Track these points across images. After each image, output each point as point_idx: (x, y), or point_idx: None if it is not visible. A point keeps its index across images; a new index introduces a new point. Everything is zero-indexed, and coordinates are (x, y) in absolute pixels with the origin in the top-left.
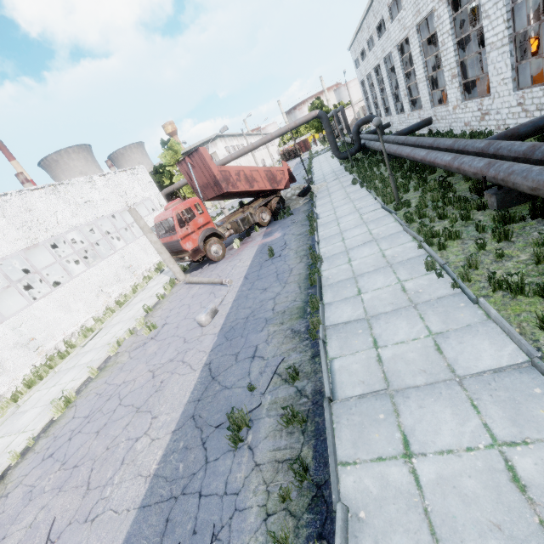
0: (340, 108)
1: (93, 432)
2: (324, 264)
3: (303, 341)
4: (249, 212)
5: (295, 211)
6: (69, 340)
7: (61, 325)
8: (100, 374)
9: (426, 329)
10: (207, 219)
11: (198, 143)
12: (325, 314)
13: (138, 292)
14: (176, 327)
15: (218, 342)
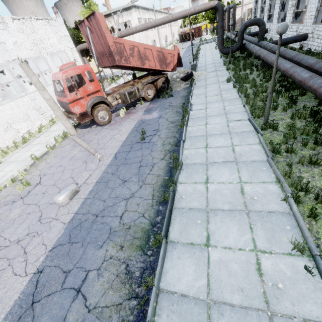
0: (233, 5)
1: None
2: (182, 174)
3: (131, 298)
4: (137, 87)
5: (175, 93)
6: None
7: None
8: None
9: None
10: (97, 88)
11: (117, 8)
12: (164, 263)
13: (40, 133)
14: (43, 193)
15: (60, 240)
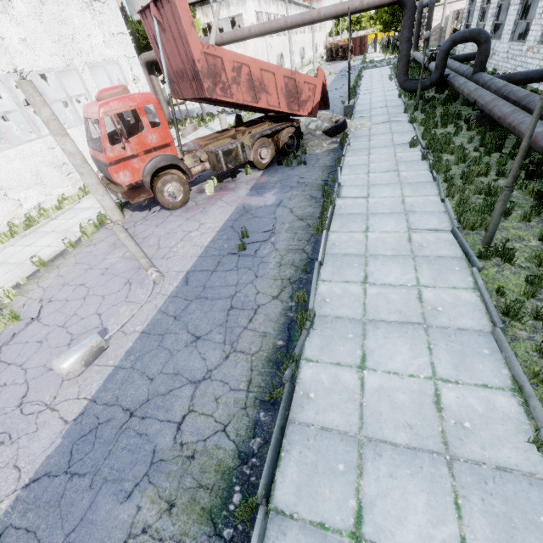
0: (430, 1)
1: None
2: (313, 338)
3: None
4: (241, 142)
5: (311, 158)
6: None
7: None
8: None
9: None
10: (166, 139)
11: None
12: None
13: (59, 212)
14: (39, 342)
15: (50, 463)
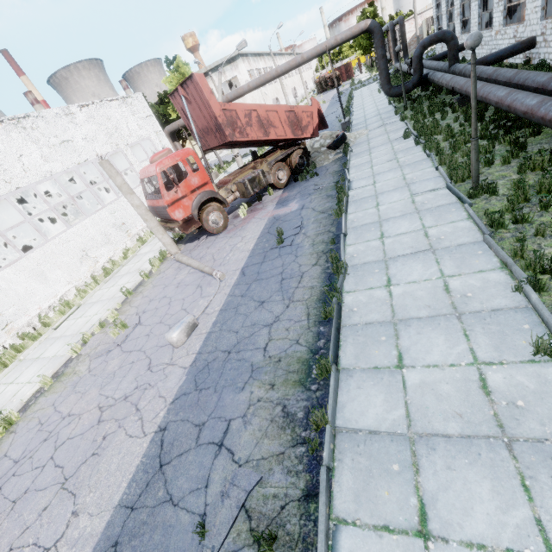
0: (399, 19)
1: (10, 498)
2: (348, 279)
3: (296, 444)
4: (261, 169)
5: (321, 170)
6: (42, 317)
7: (35, 297)
8: (54, 385)
9: (538, 531)
10: (204, 179)
11: (216, 63)
12: (338, 397)
13: (127, 260)
14: (147, 335)
15: (183, 388)
